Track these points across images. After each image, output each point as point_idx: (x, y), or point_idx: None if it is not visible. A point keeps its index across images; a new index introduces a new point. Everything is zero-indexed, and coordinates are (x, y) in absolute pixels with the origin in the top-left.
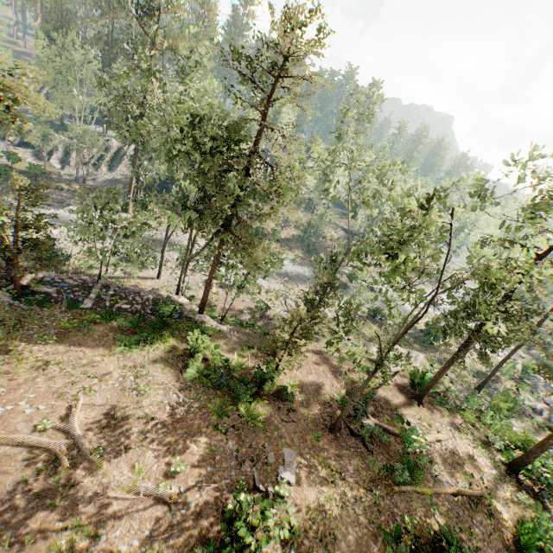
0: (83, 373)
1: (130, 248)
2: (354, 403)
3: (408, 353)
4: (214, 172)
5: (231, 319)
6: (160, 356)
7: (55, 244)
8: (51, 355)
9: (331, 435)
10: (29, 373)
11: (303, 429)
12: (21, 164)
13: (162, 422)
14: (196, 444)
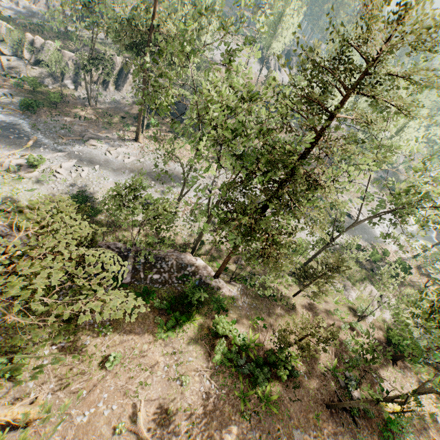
0: (137, 366)
1: (147, 193)
2: (358, 406)
3: (380, 296)
4: (256, 204)
5: (239, 279)
6: (192, 341)
7: (87, 195)
8: (111, 348)
9: (328, 412)
10: (99, 371)
11: (306, 407)
12: (40, 87)
13: (202, 412)
14: (229, 433)
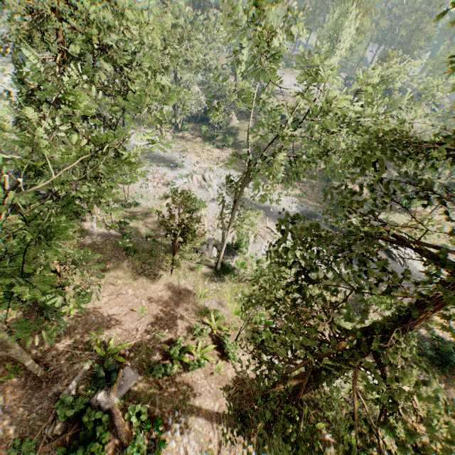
0: None
1: None
2: (17, 357)
3: None
4: None
5: (117, 226)
6: None
7: None
8: None
9: (34, 381)
10: None
11: None
12: None
13: None
14: None
